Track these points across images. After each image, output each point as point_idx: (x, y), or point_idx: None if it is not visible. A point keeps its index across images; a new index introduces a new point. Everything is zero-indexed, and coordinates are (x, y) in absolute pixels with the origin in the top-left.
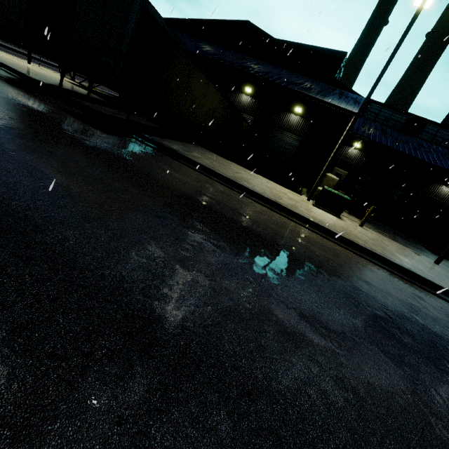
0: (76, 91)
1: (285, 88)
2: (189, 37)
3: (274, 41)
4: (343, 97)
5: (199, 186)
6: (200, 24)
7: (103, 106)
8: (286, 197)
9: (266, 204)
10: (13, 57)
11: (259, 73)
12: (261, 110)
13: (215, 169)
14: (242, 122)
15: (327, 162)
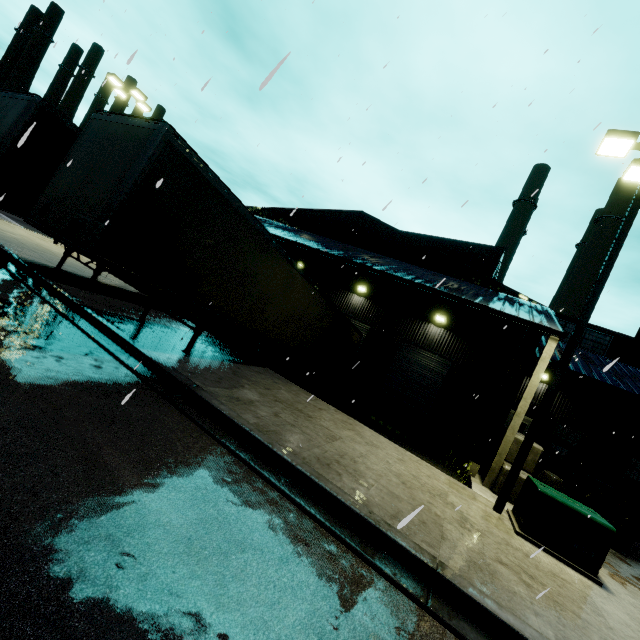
0: (90, 276)
1: (420, 287)
2: (283, 225)
3: (398, 232)
4: (515, 304)
5: (184, 535)
6: (300, 213)
7: (114, 299)
8: (451, 516)
9: (407, 575)
10: (36, 235)
11: (377, 265)
12: (381, 316)
13: (276, 438)
14: (351, 332)
15: (514, 414)
